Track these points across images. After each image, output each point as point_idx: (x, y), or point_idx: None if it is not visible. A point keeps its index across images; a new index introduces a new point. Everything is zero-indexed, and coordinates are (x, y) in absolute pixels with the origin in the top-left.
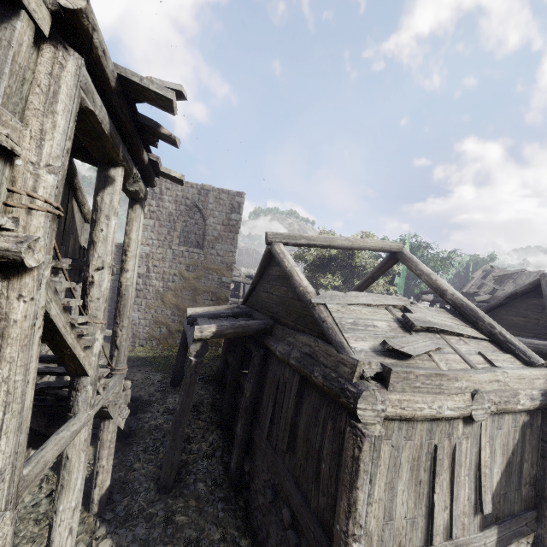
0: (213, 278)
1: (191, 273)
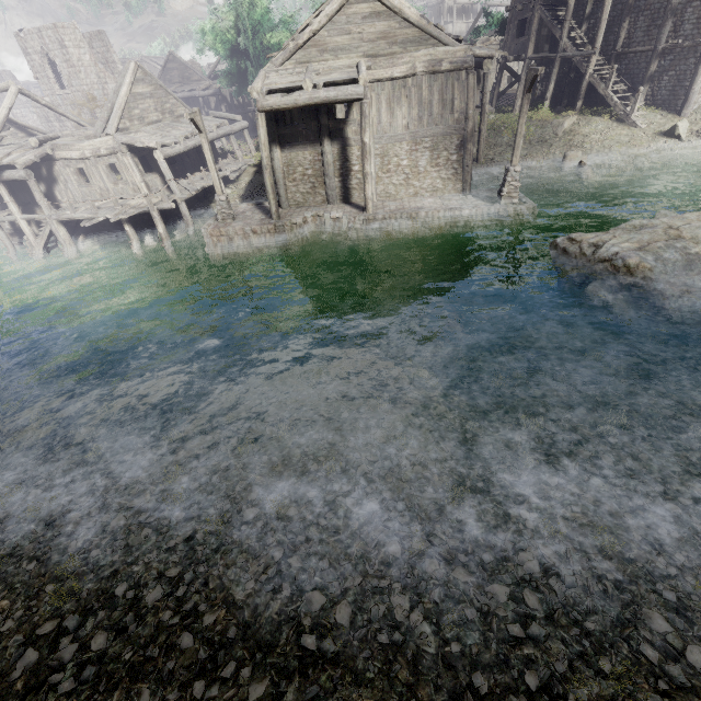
0: (86, 112)
1: (76, 112)
